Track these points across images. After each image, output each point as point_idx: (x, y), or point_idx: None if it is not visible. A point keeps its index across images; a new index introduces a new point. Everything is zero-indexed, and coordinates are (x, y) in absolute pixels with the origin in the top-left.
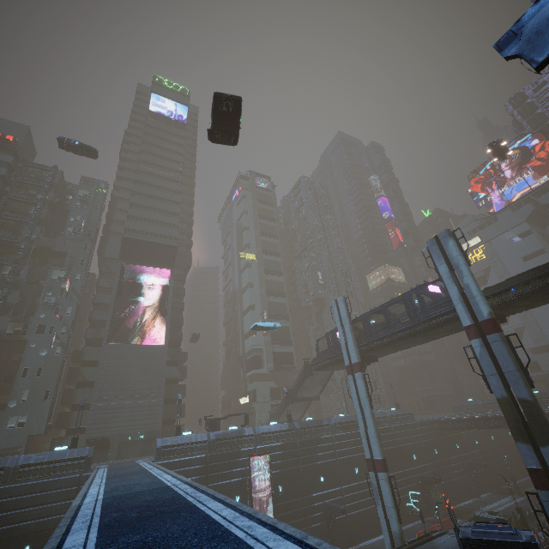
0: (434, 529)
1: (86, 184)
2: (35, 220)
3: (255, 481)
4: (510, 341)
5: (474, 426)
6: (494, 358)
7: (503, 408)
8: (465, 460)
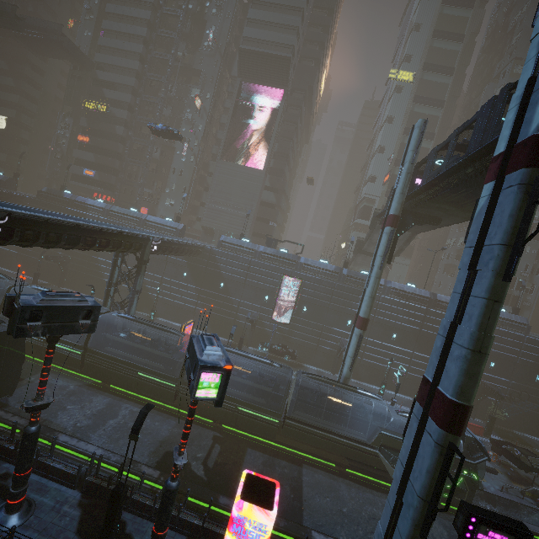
0: None
1: None
2: (178, 36)
3: (283, 293)
4: (538, 189)
5: None
6: (487, 219)
7: (451, 299)
8: None
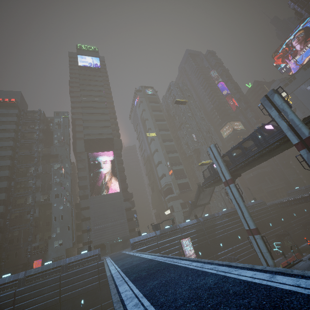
0: (290, 261)
1: (57, 115)
2: (38, 141)
3: (185, 252)
4: None
5: (304, 201)
6: None
7: None
8: (300, 221)
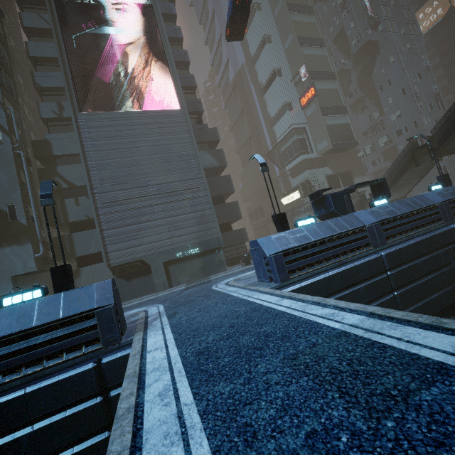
0: None
1: None
2: None
3: None
4: None
5: None
6: None
7: None
8: None
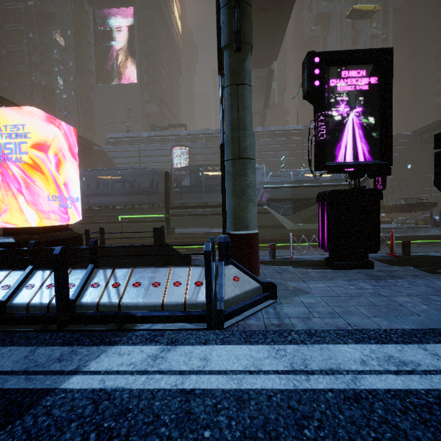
0: None
1: None
2: None
3: (177, 166)
4: None
5: None
6: None
7: None
8: None
